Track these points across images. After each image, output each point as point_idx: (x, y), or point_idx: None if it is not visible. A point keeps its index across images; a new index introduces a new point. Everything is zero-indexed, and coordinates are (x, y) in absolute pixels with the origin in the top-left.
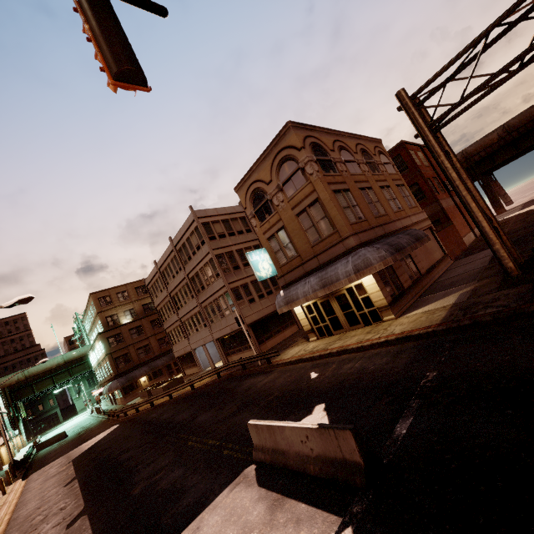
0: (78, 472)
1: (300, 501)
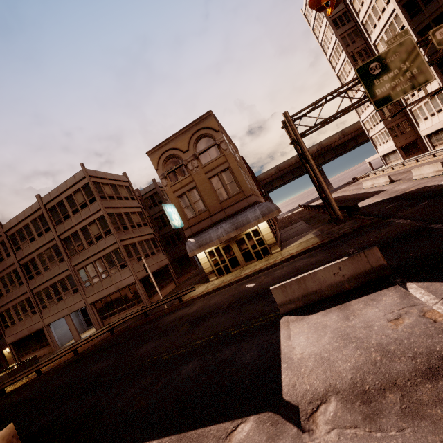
0: None
1: (359, 298)
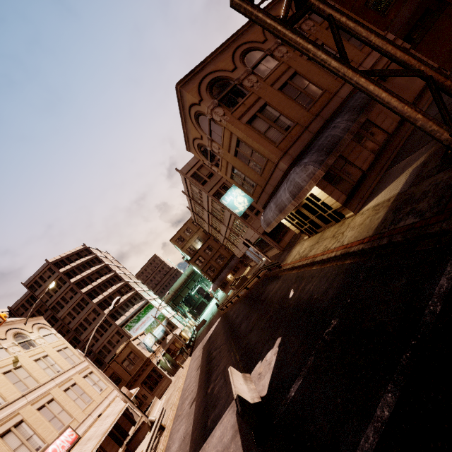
0: (201, 360)
1: (241, 438)
